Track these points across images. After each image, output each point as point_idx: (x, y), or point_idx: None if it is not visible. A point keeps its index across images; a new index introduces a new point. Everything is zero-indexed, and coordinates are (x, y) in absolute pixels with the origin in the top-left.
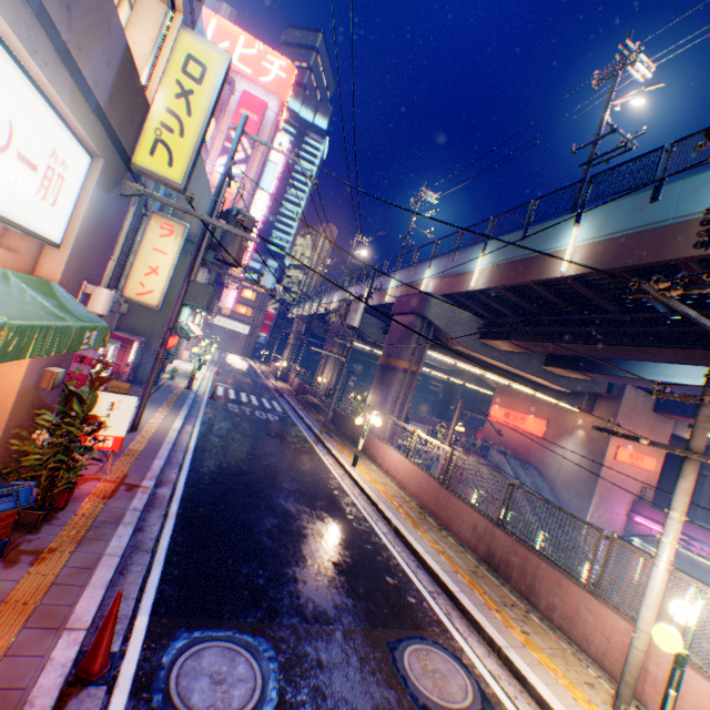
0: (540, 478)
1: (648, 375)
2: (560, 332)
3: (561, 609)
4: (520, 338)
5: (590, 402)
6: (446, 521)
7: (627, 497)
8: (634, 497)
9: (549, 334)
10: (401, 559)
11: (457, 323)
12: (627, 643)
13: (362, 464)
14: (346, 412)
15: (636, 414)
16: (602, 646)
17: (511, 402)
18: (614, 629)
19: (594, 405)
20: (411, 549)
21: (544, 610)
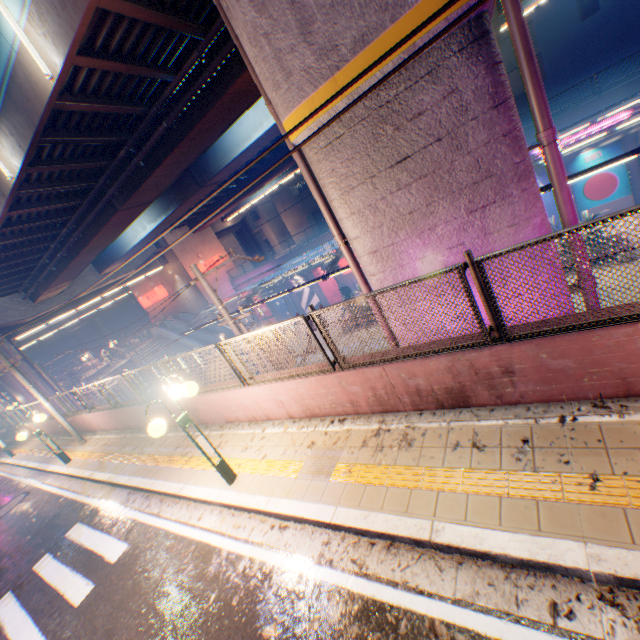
0: (190, 315)
1: (128, 248)
2: (49, 276)
3: (81, 426)
4: (45, 290)
5: (163, 258)
6: (61, 432)
7: (227, 284)
8: (231, 280)
9: (48, 280)
10: (22, 478)
11: (5, 311)
12: (85, 420)
13: (25, 446)
14: (8, 425)
15: (187, 244)
16: (88, 426)
17: (143, 288)
18: (83, 420)
19: (167, 258)
20: (31, 468)
21: (83, 431)
